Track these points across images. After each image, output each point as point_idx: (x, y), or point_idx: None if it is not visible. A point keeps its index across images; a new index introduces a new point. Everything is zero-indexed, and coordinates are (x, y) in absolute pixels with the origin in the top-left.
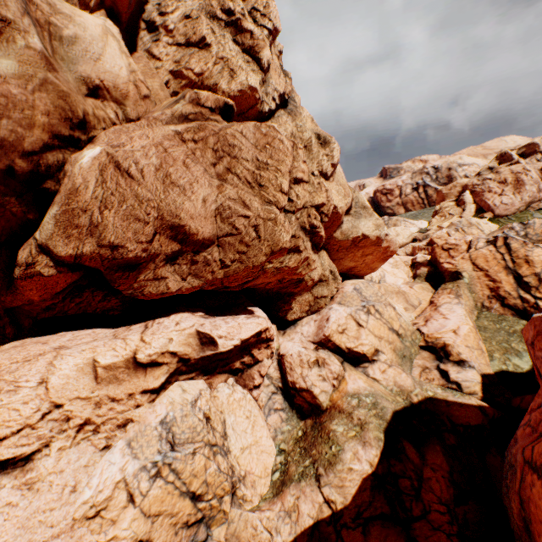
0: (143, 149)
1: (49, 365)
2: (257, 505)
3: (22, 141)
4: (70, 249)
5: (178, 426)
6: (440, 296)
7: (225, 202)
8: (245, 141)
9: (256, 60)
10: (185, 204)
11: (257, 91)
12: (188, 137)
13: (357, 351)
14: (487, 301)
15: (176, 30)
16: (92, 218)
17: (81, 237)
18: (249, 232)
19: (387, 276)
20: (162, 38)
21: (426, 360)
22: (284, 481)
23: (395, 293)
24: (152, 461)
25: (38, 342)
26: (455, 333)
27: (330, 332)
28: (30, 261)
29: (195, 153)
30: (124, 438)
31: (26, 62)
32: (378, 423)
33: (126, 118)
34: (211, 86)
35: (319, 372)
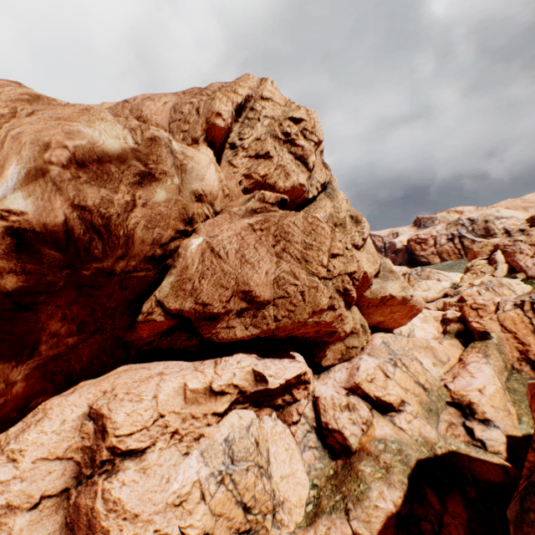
0: (229, 238)
1: (158, 385)
2: (292, 530)
3: (162, 238)
4: (177, 304)
5: (236, 445)
6: (469, 354)
7: (281, 274)
8: (296, 229)
9: (304, 164)
10: (254, 276)
11: (305, 186)
12: (257, 227)
13: (384, 399)
14: (517, 363)
15: (249, 148)
16: (194, 284)
17: (185, 297)
18: (297, 296)
19: (416, 330)
20: (239, 153)
21: (452, 416)
22: (317, 513)
23: (423, 348)
24: (218, 469)
25: (143, 368)
26: (480, 392)
27: (360, 380)
28: (150, 311)
29: (261, 238)
30: (198, 448)
31: (170, 192)
32: (402, 468)
33: (214, 212)
34: (271, 184)
35: (350, 415)
